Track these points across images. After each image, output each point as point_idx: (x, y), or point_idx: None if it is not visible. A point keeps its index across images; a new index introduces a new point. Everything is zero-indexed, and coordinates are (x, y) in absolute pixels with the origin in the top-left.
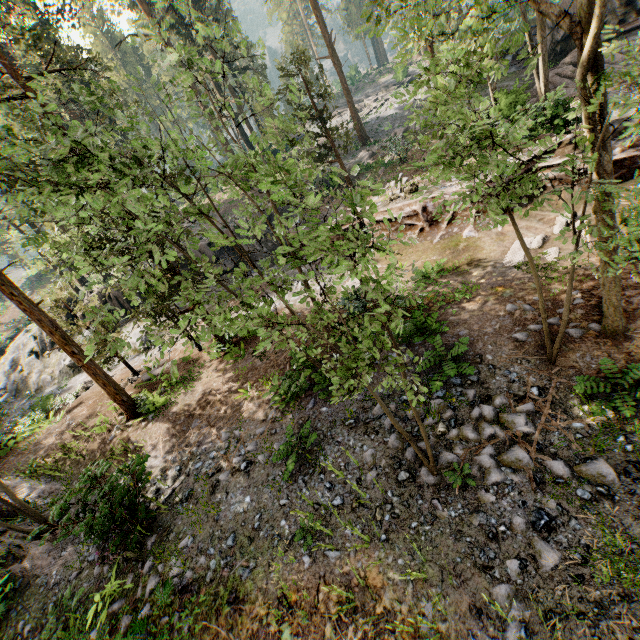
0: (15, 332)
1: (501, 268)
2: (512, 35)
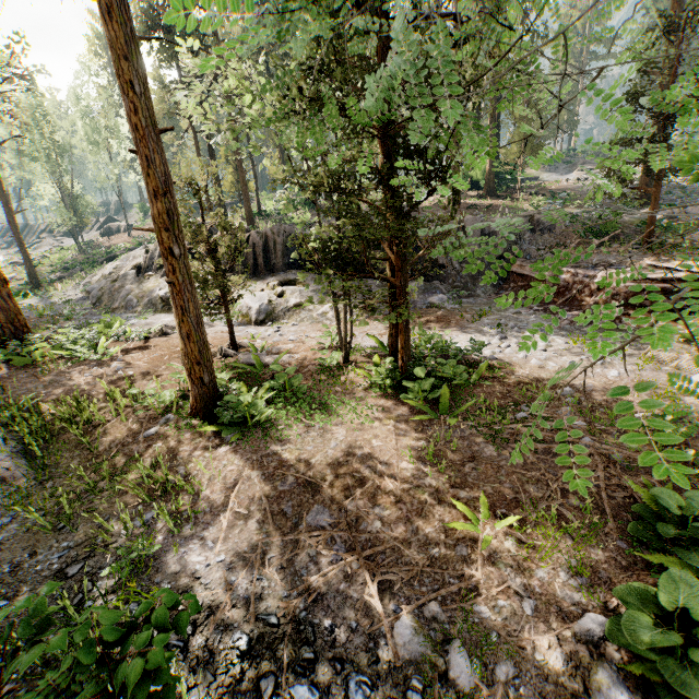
0: (136, 245)
1: None
2: None
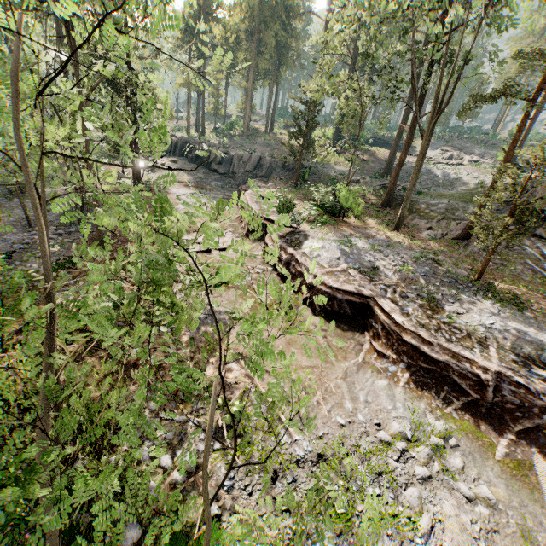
0: None
1: None
2: (531, 181)
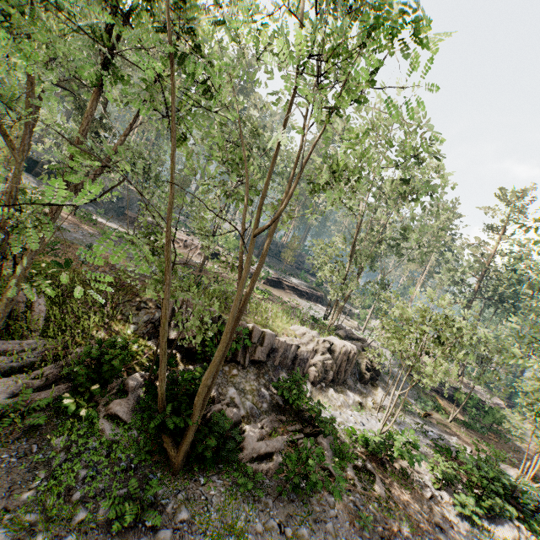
0: None
1: (192, 261)
2: None
